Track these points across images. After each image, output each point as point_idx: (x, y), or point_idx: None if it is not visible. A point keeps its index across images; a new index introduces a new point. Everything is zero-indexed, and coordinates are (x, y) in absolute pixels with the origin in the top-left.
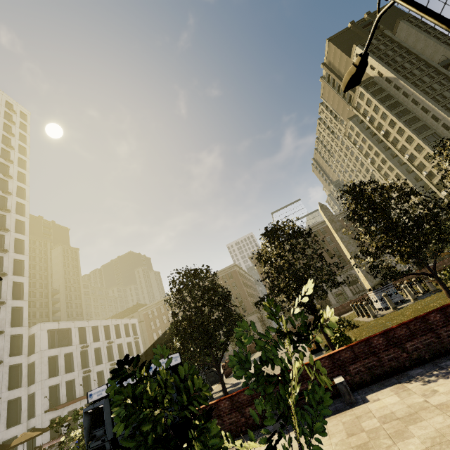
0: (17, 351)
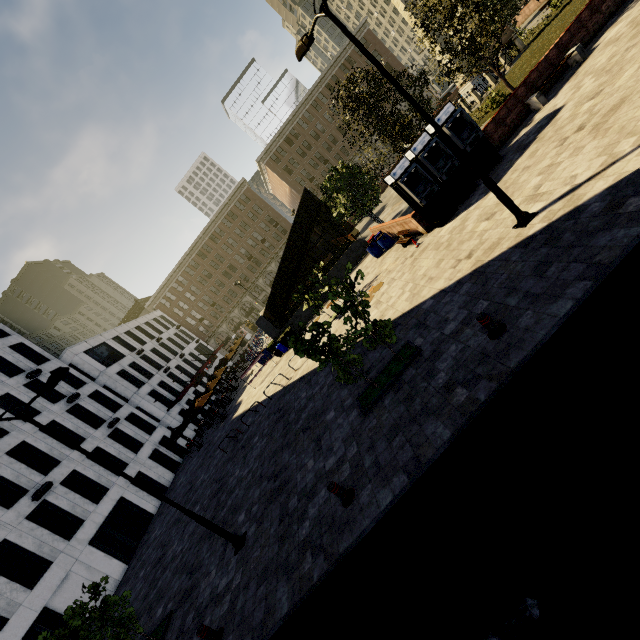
0: (76, 384)
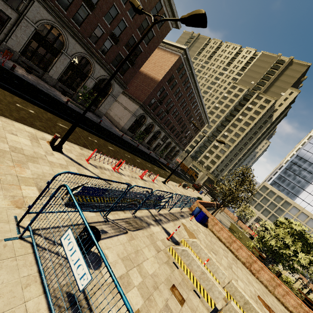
0: None
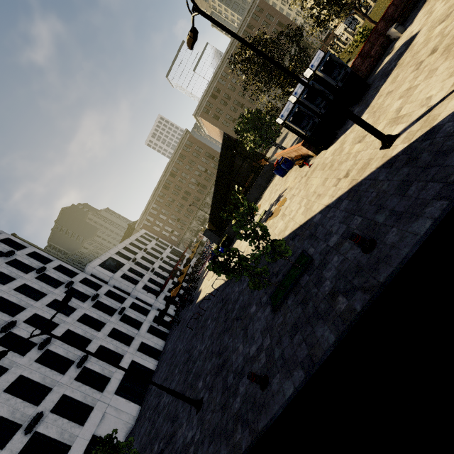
0: (96, 287)
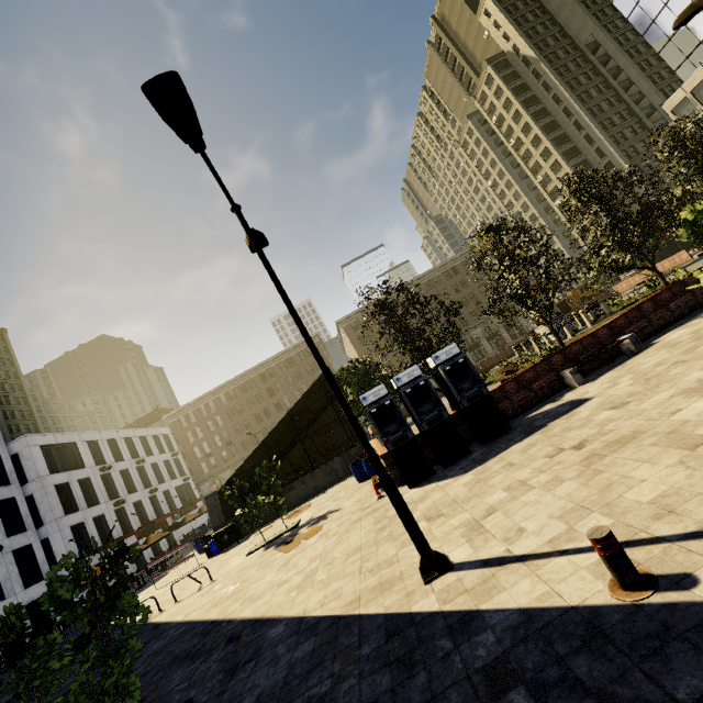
0: None
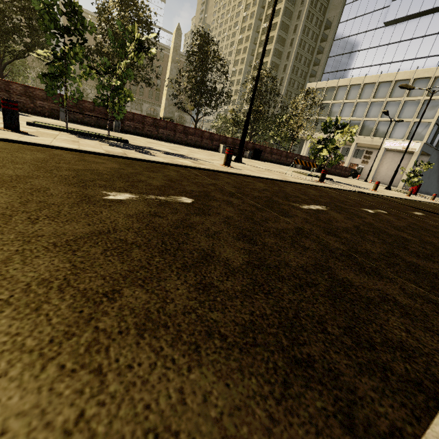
0: None
